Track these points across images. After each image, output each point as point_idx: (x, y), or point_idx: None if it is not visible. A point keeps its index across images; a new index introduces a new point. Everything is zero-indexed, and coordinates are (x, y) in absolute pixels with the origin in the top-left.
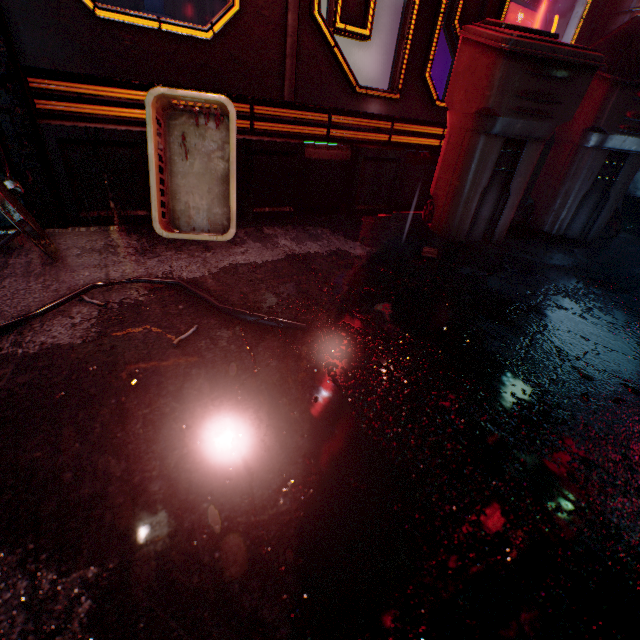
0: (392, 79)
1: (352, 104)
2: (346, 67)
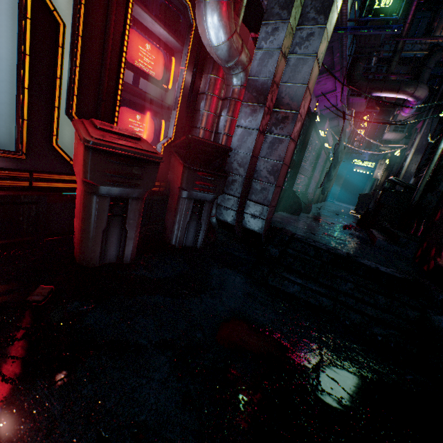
0: (17, 143)
1: None
2: None
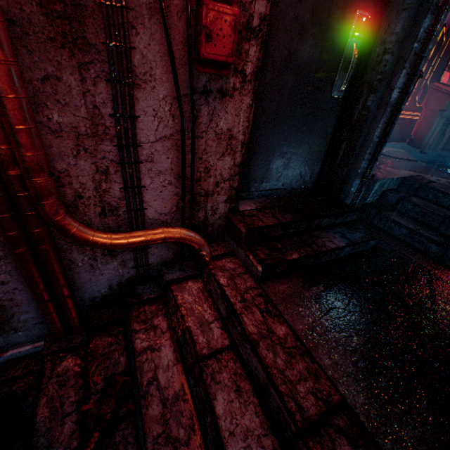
0: None
1: None
2: None
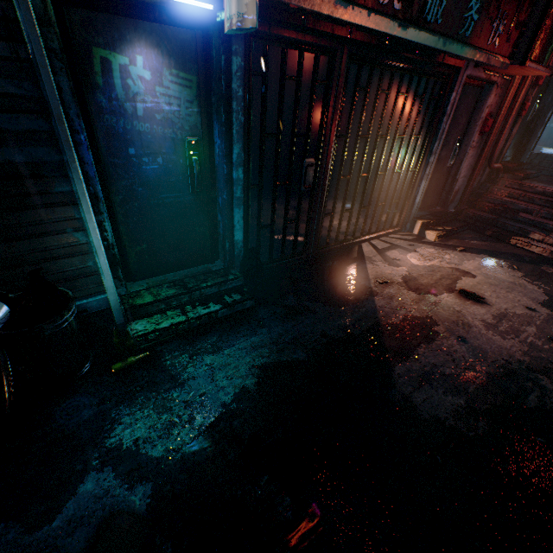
0: None
1: None
2: None
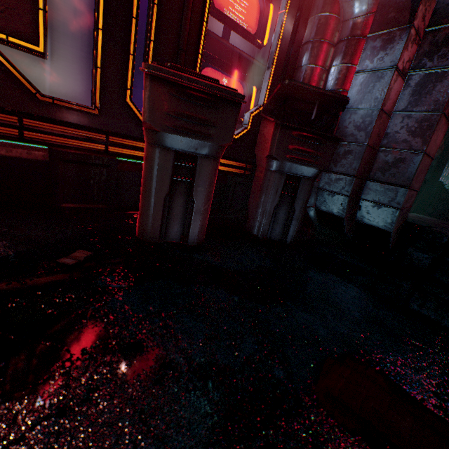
0: (92, 97)
1: (42, 110)
2: (18, 74)
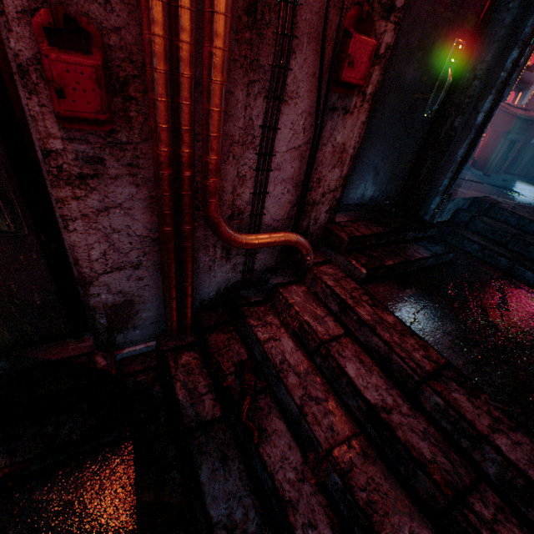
0: None
1: None
2: None
